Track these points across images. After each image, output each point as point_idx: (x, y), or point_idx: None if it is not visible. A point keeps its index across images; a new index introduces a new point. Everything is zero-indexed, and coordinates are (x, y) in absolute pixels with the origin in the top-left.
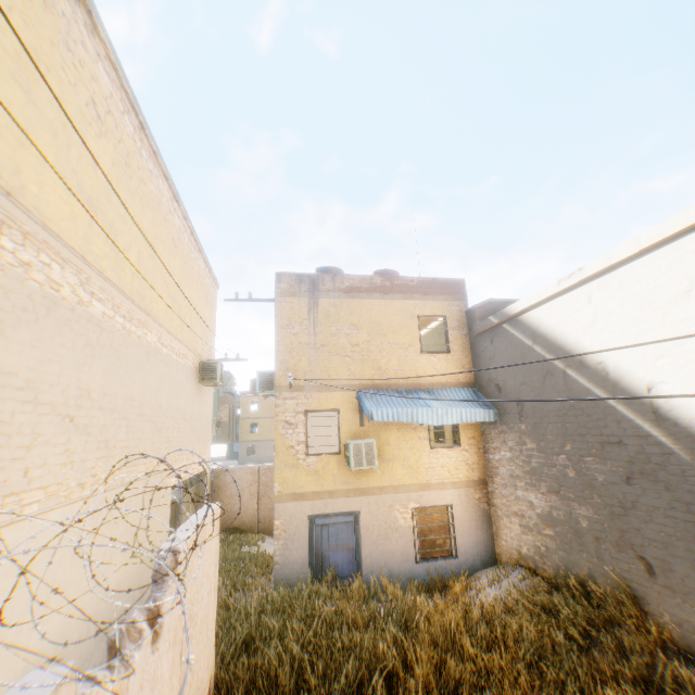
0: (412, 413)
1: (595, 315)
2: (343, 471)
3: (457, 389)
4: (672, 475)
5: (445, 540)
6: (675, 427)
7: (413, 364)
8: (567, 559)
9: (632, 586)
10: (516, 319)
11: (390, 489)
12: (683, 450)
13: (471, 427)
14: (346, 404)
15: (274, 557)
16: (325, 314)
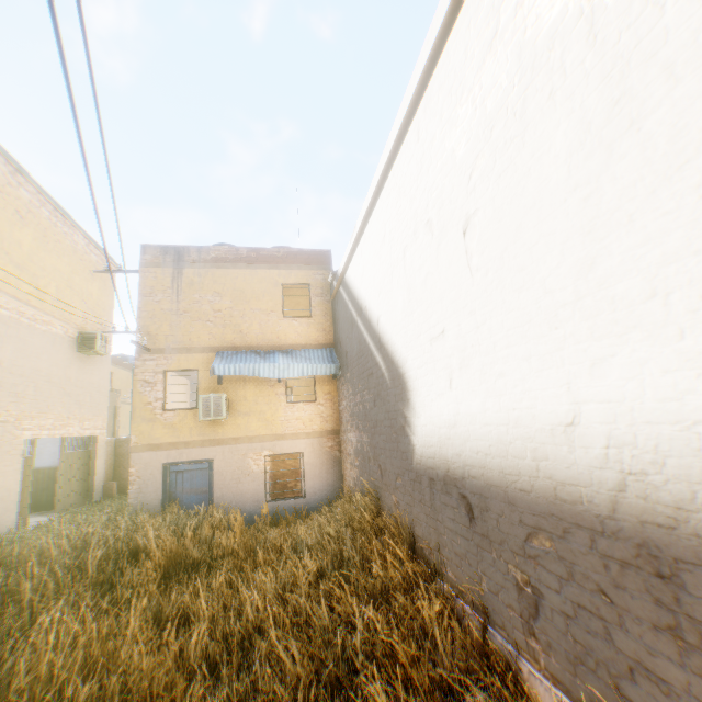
0: (254, 367)
1: (364, 266)
2: (200, 424)
3: (316, 350)
4: (385, 391)
5: (297, 483)
6: (385, 350)
7: (274, 328)
8: (362, 483)
9: (378, 491)
10: (343, 280)
11: (245, 439)
12: (387, 368)
13: (328, 384)
14: (206, 364)
15: (128, 500)
16: (189, 283)
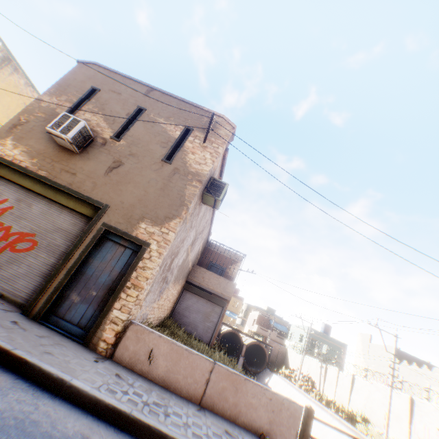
0: None
1: None
2: None
3: None
4: None
5: None
6: None
7: None
8: None
9: None
10: None
11: None
12: None
13: None
14: None
15: None
16: None
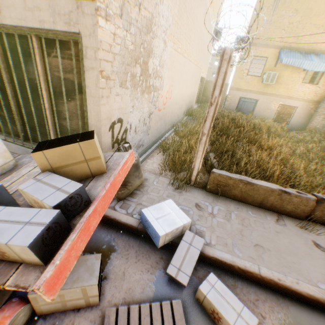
0: (300, 62)
1: None
2: (258, 84)
3: None
4: None
5: (286, 118)
6: None
7: (316, 38)
8: None
9: None
10: None
11: (274, 95)
12: None
13: None
14: (272, 56)
15: (225, 106)
16: (282, 3)
